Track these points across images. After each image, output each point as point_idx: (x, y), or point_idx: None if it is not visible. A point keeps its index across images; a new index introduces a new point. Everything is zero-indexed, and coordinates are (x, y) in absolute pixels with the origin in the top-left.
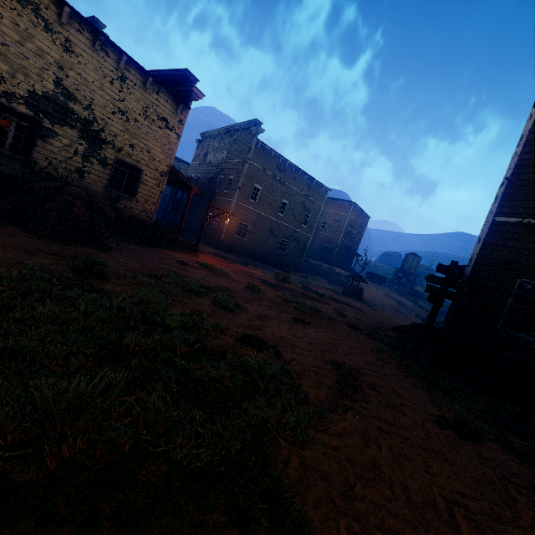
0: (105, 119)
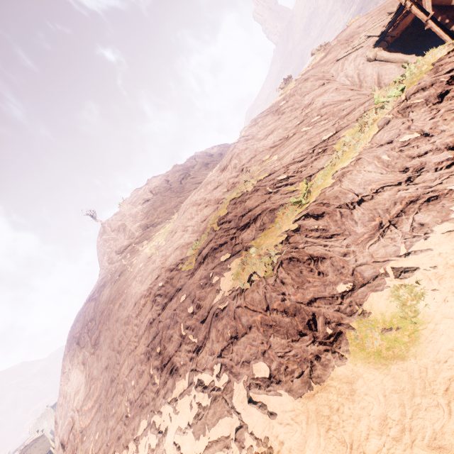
0: (40, 453)
